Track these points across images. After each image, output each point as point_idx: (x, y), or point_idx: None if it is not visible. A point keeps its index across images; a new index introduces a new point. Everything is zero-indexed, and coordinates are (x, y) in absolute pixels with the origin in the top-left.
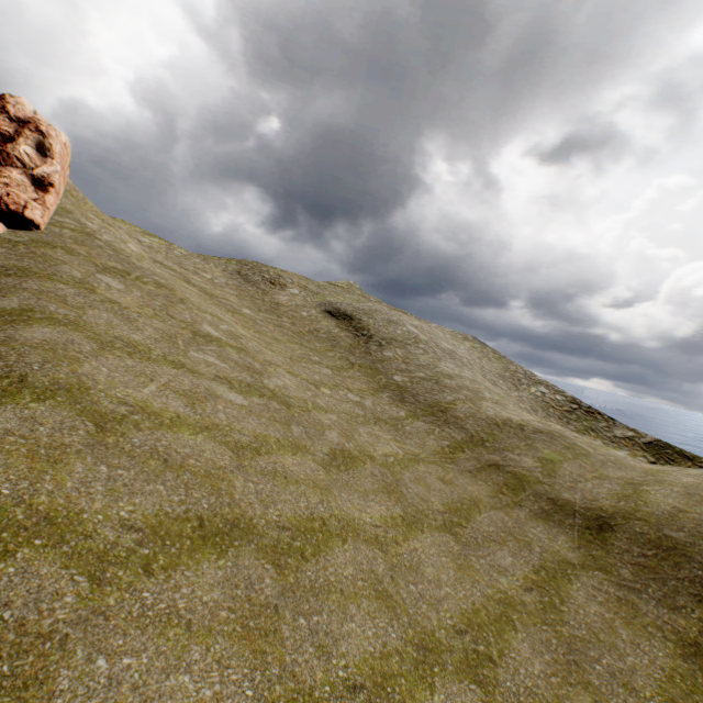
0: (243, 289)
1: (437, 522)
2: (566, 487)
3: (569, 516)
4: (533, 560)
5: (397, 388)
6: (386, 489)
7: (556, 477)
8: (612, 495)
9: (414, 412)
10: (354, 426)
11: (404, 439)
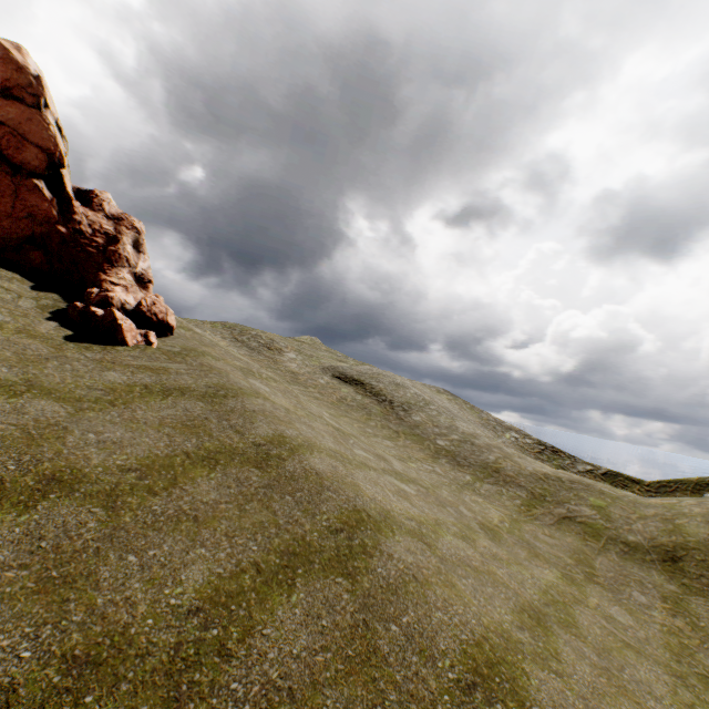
0: (256, 359)
1: (580, 576)
2: (626, 528)
3: (646, 553)
4: (655, 595)
5: (447, 453)
6: (531, 554)
7: (613, 521)
8: (662, 531)
9: (476, 475)
10: (460, 498)
11: (491, 503)
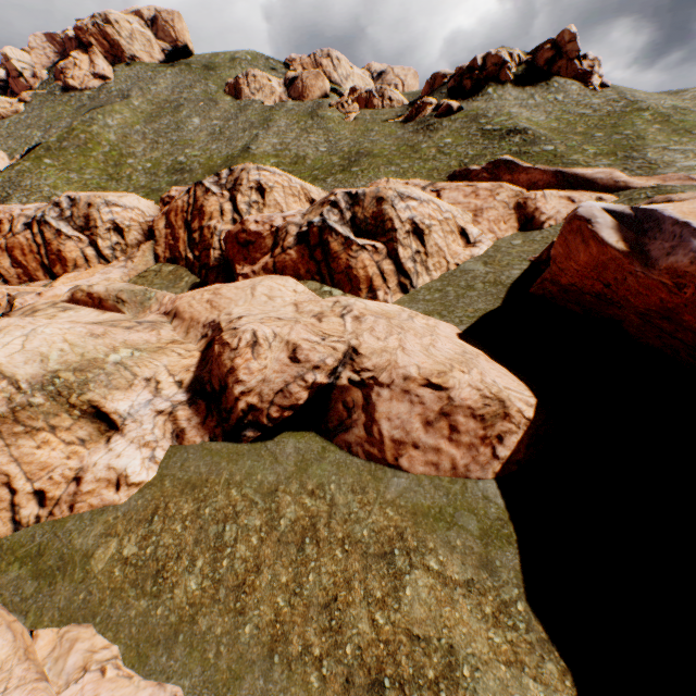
0: None
1: None
2: None
3: None
4: None
5: None
6: None
7: None
8: None
9: None
10: None
11: None
